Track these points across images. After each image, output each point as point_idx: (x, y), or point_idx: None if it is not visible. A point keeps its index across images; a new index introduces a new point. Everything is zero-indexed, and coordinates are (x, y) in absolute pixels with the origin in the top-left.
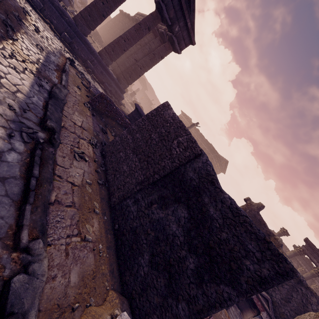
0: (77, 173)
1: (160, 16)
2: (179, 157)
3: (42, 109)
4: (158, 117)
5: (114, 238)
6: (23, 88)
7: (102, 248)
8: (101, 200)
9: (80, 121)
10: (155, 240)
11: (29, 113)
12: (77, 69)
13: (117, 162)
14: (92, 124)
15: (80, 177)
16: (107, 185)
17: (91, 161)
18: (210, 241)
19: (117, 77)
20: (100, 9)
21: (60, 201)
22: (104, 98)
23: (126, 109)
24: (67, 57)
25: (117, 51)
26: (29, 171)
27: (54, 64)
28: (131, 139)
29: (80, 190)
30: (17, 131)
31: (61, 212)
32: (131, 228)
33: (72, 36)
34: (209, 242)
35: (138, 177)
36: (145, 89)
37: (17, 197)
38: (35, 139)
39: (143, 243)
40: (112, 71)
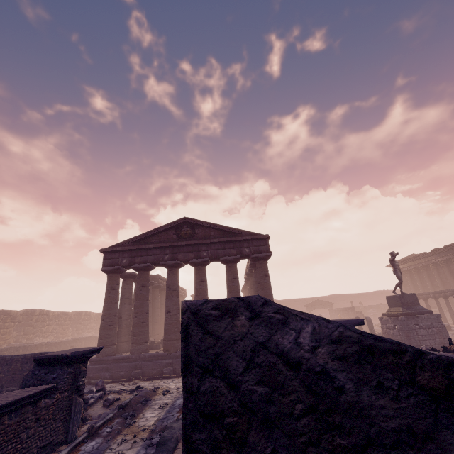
0: None
1: (230, 263)
2: None
3: None
4: None
5: None
6: None
7: None
8: None
9: None
10: None
11: None
12: None
13: None
14: None
15: None
16: None
17: None
18: None
19: None
20: None
21: None
22: None
23: None
24: None
25: None
26: None
27: (179, 406)
28: None
29: None
30: None
31: None
32: None
33: None
34: None
35: None
36: (331, 306)
37: None
38: None
39: None
40: None
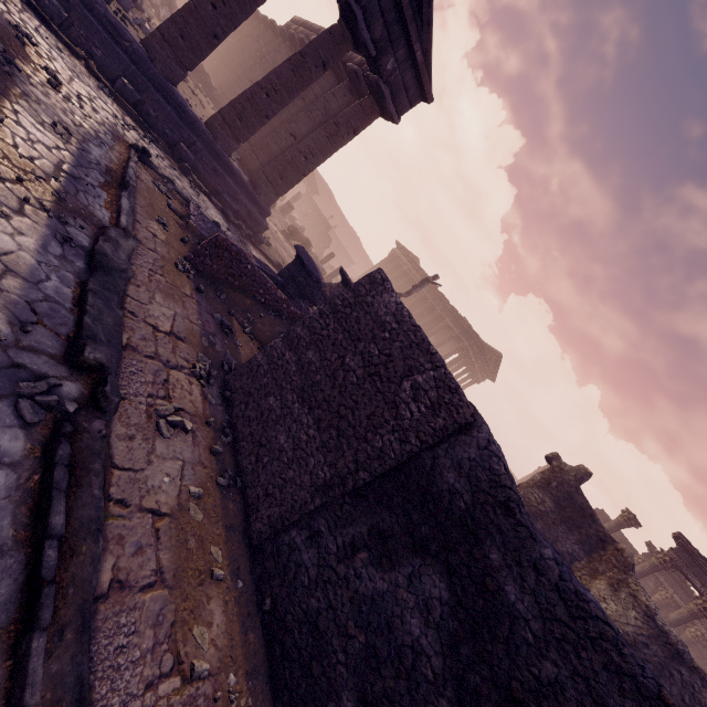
0: (166, 474)
1: (350, 35)
2: (420, 431)
3: (72, 309)
4: (361, 311)
5: (263, 637)
6: (19, 260)
7: (237, 683)
8: (229, 534)
9: (170, 317)
10: (369, 657)
11: (37, 330)
12: (156, 171)
13: (263, 423)
14: (199, 318)
15: (175, 485)
16: (241, 483)
17: (199, 427)
18: (513, 682)
19: (251, 179)
20: (209, 21)
21: (124, 579)
22: (225, 248)
23: (274, 252)
24: (131, 143)
25: (250, 120)
26: (38, 517)
27: (100, 168)
28: (296, 364)
29: (175, 525)
30: (4, 397)
31: (129, 614)
32: (305, 613)
33: (142, 87)
34: (509, 685)
35: (317, 470)
36: (314, 194)
37: (7, 611)
38: (53, 407)
39: (339, 662)
40: (239, 163)
